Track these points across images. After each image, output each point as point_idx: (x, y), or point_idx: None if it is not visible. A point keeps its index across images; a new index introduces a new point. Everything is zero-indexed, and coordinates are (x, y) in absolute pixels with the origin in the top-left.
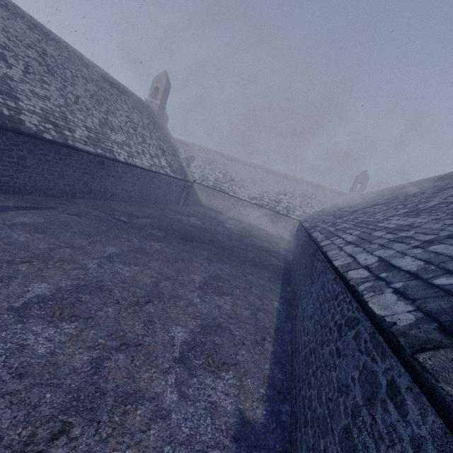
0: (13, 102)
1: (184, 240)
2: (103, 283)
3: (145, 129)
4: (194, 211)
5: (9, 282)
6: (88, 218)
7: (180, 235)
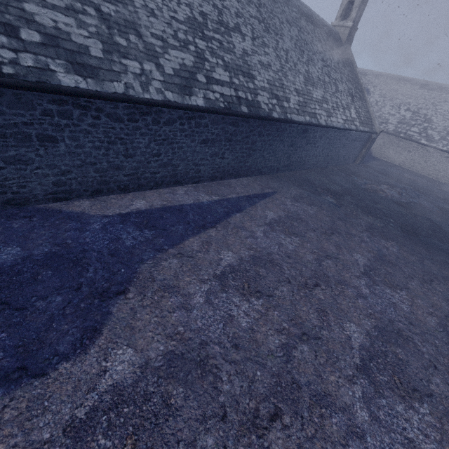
0: (251, 83)
1: (407, 233)
2: (396, 325)
3: (336, 70)
4: (375, 171)
5: (327, 319)
6: (306, 204)
7: (397, 223)
